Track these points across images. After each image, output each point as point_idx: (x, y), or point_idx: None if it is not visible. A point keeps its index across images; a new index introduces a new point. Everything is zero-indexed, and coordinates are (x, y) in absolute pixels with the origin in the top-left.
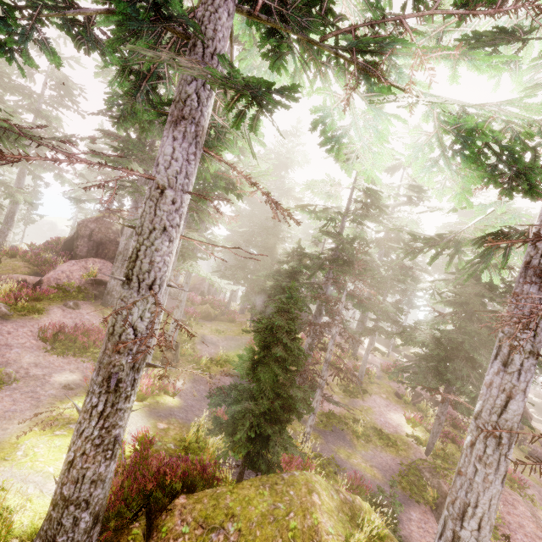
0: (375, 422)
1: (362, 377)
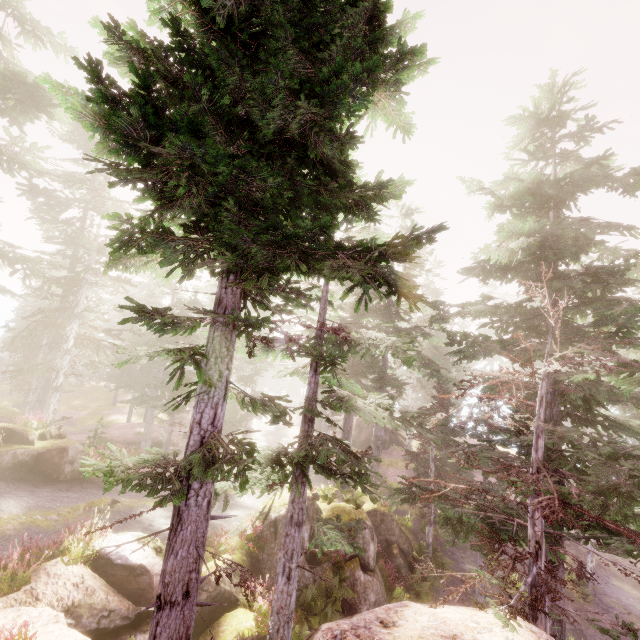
0: (106, 417)
1: (115, 399)
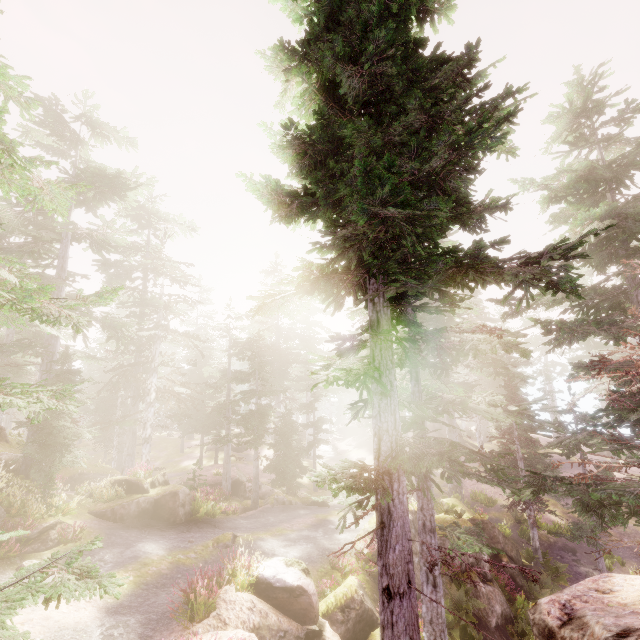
0: (179, 464)
1: (182, 446)
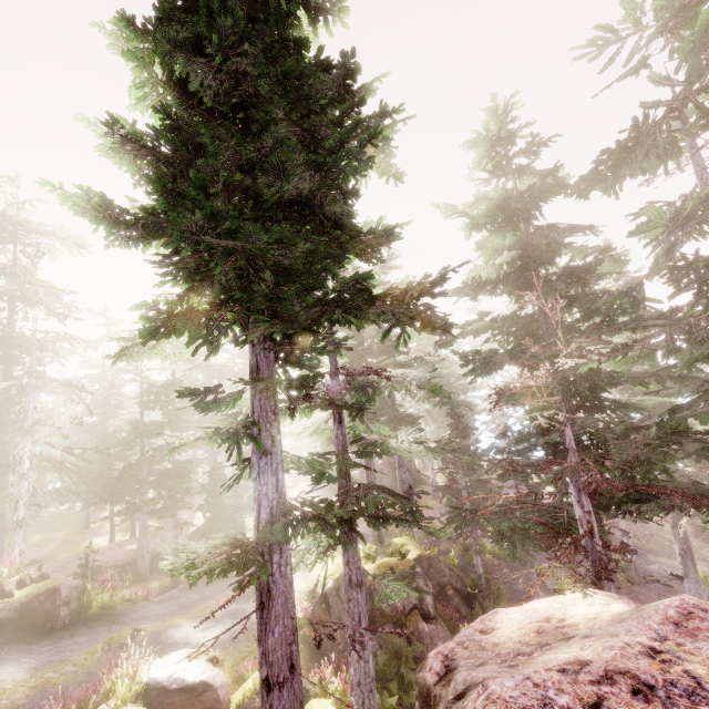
0: (81, 545)
1: (87, 521)
